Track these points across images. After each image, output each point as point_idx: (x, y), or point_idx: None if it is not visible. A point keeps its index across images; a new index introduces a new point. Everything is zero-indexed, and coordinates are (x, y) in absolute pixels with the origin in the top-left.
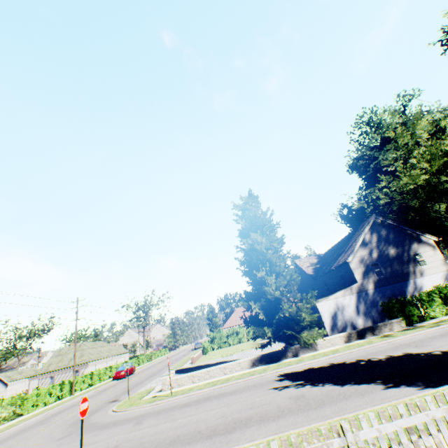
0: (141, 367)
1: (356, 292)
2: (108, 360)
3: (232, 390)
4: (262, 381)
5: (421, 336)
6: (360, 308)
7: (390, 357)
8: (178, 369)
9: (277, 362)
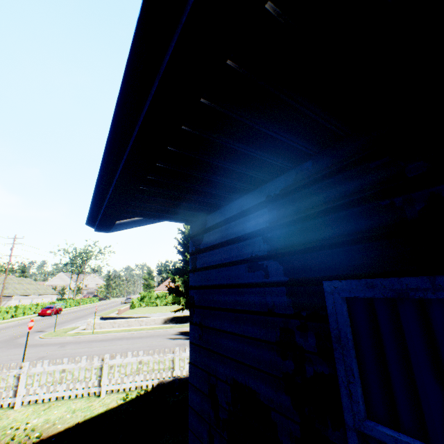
0: (67, 310)
1: None
2: (34, 297)
3: (141, 336)
4: (165, 333)
5: None
6: None
7: None
8: (104, 316)
9: (184, 323)
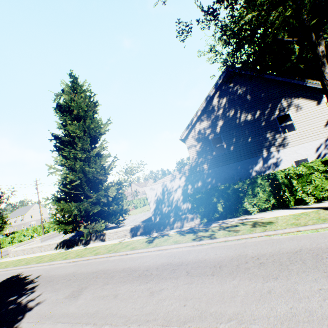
0: None
1: (187, 174)
2: None
3: None
4: None
5: (149, 258)
6: (188, 192)
7: (19, 306)
8: None
9: (70, 248)
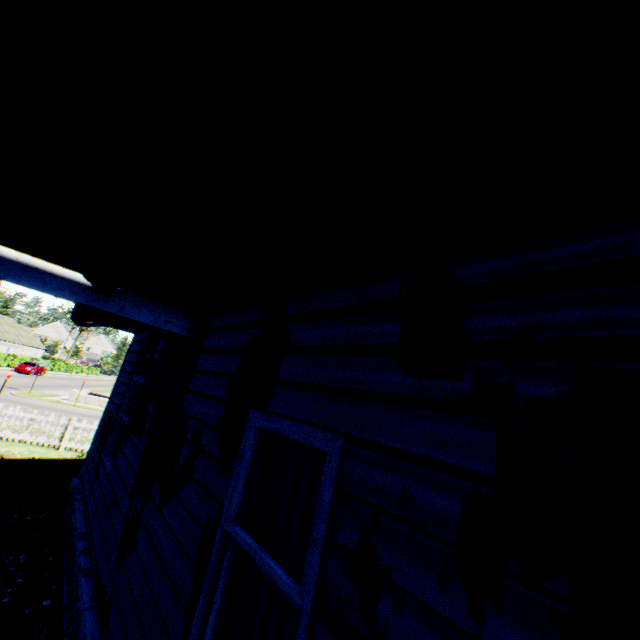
0: (53, 374)
1: None
2: (12, 345)
3: None
4: None
5: None
6: None
7: None
8: (97, 393)
9: None
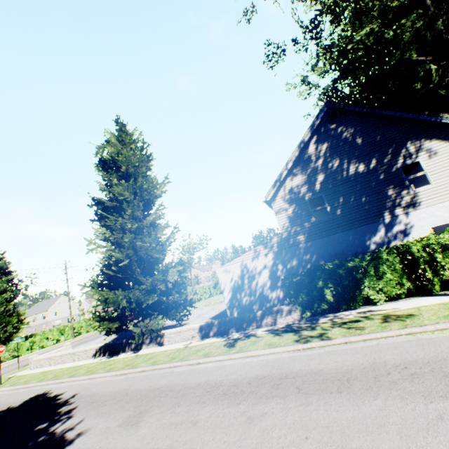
0: None
1: (276, 249)
2: None
3: None
4: (15, 400)
5: (233, 368)
6: (278, 274)
7: (53, 437)
8: None
9: (115, 355)
